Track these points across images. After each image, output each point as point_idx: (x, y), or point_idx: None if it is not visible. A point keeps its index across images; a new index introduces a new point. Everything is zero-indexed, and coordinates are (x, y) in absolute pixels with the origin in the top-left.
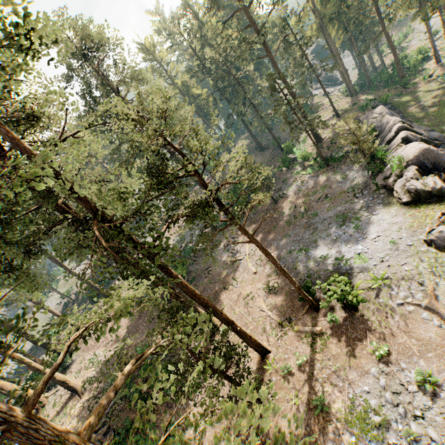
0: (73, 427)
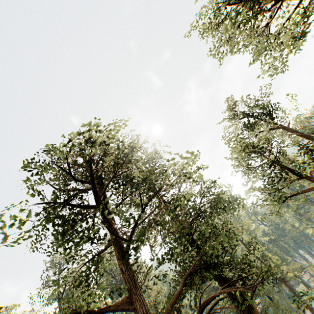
0: None
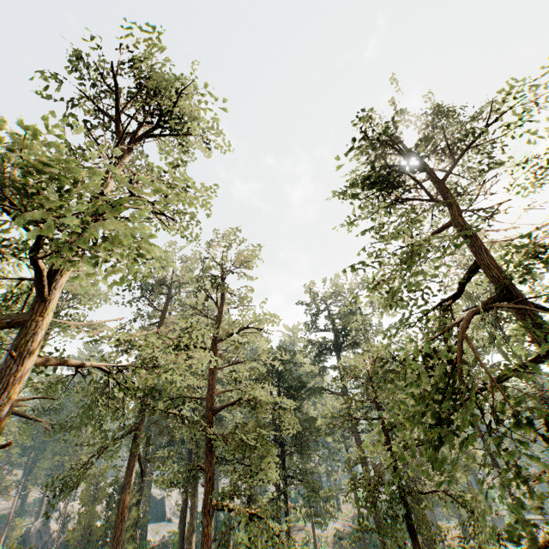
0: (351, 516)
